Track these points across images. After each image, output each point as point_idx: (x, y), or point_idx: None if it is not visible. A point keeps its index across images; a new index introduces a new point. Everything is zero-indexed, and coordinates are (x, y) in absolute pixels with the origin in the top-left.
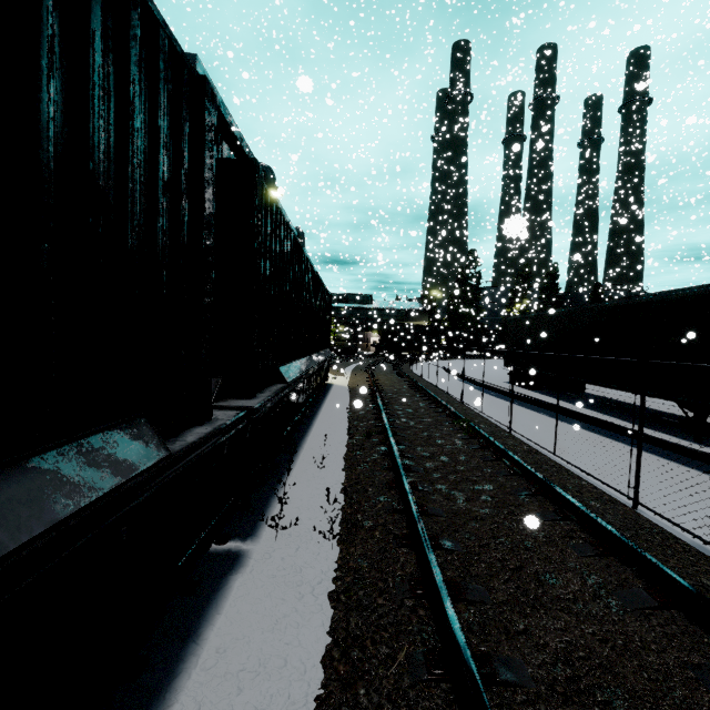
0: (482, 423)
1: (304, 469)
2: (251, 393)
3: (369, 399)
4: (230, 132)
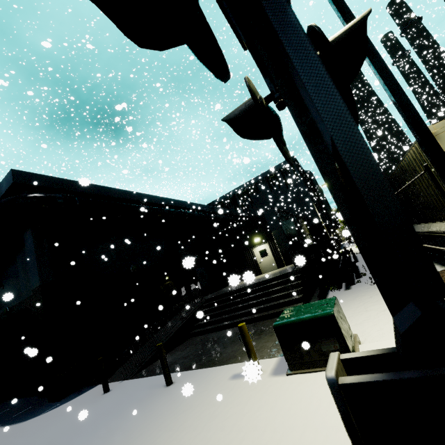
0: None
1: None
2: None
3: None
4: (300, 169)
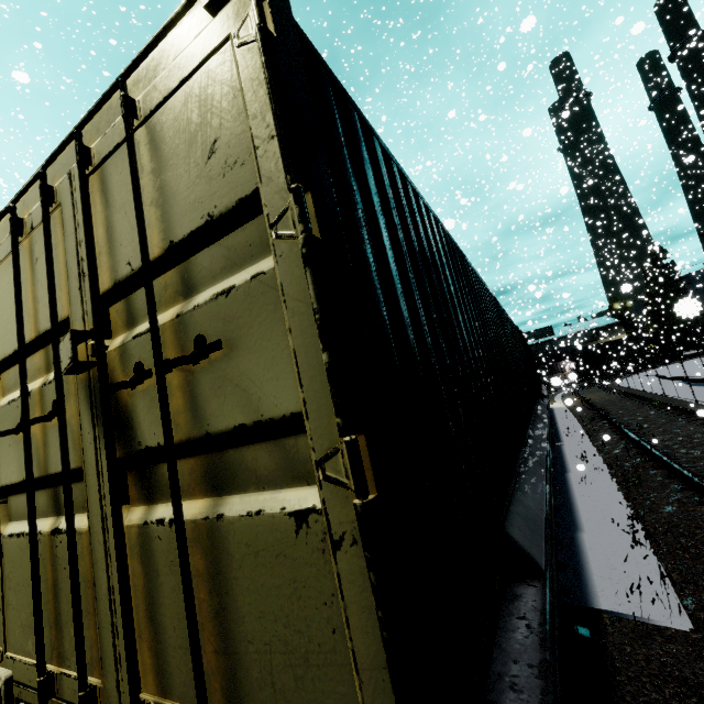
0: (674, 402)
1: (566, 432)
2: (542, 399)
3: (586, 408)
4: None
